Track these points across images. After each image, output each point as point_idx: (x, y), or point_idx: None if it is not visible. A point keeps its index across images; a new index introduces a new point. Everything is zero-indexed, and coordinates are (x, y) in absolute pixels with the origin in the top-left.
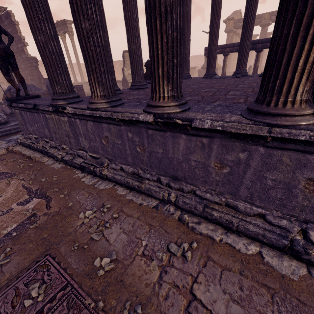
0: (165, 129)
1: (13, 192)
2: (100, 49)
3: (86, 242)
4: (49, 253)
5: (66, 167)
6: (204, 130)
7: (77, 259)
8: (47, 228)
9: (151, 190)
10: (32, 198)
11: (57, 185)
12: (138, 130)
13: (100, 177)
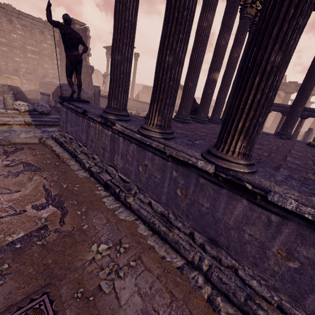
0: (222, 185)
1: (32, 190)
2: (173, 83)
3: (93, 290)
4: (47, 292)
5: (90, 178)
6: (280, 207)
7: (77, 314)
8: (53, 251)
9: (180, 244)
10: (49, 204)
11: (77, 196)
12: (186, 173)
13: (123, 203)
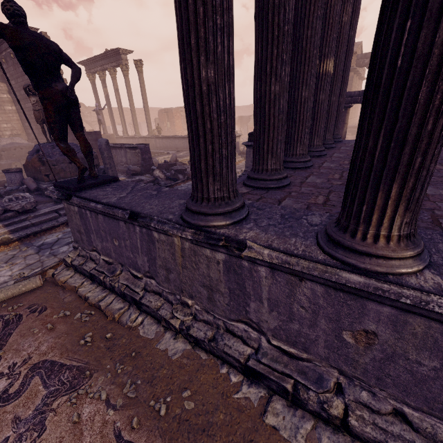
0: None
1: None
2: None
3: None
4: None
5: (197, 354)
6: None
7: None
8: None
9: None
10: None
11: (208, 437)
12: None
13: (317, 416)
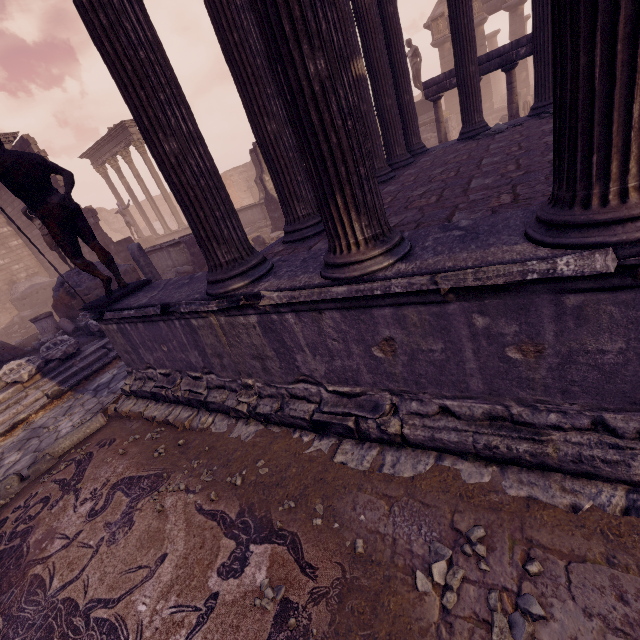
0: None
1: (186, 536)
2: (353, 119)
3: None
4: None
5: (269, 431)
6: None
7: None
8: None
9: (591, 459)
10: (246, 546)
11: (282, 488)
12: (515, 304)
13: (382, 441)
